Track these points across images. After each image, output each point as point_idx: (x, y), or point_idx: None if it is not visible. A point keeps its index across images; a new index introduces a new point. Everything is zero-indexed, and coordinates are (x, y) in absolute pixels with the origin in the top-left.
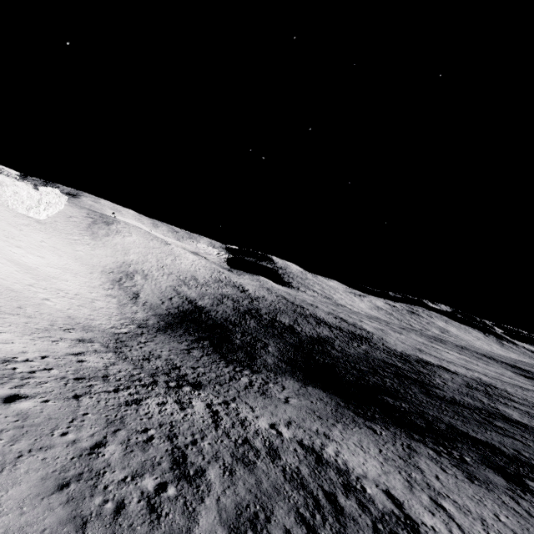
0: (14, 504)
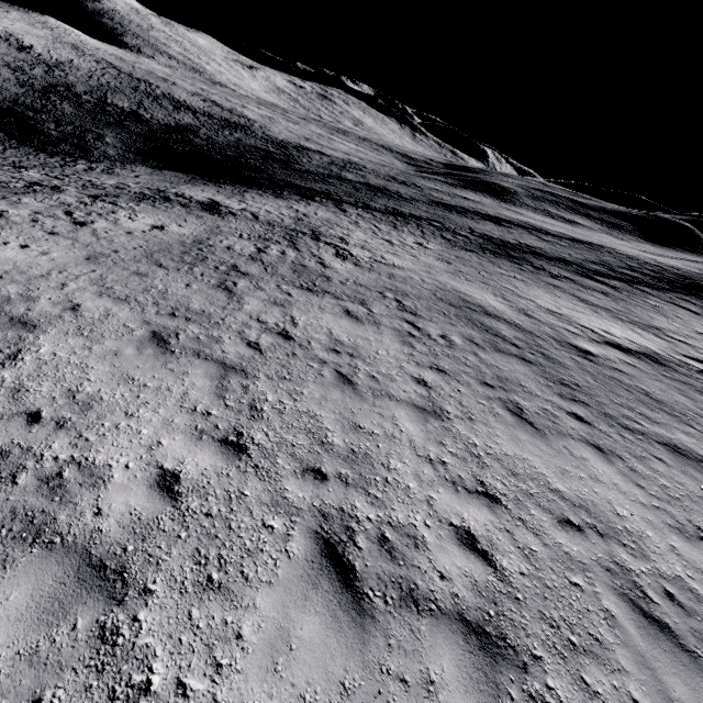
0: None
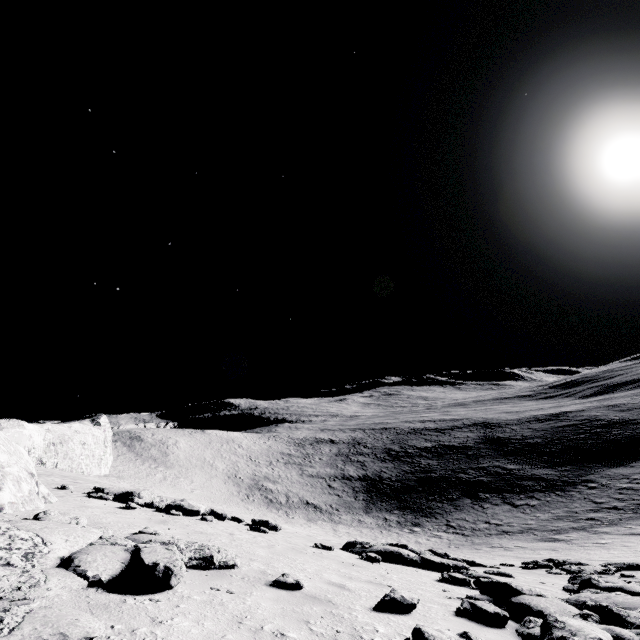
0: None
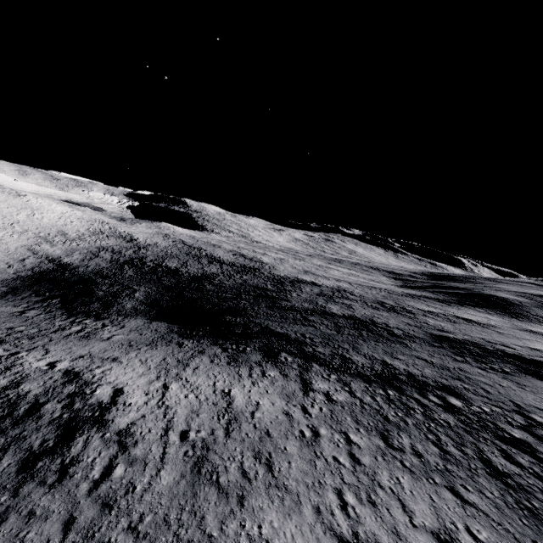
0: None
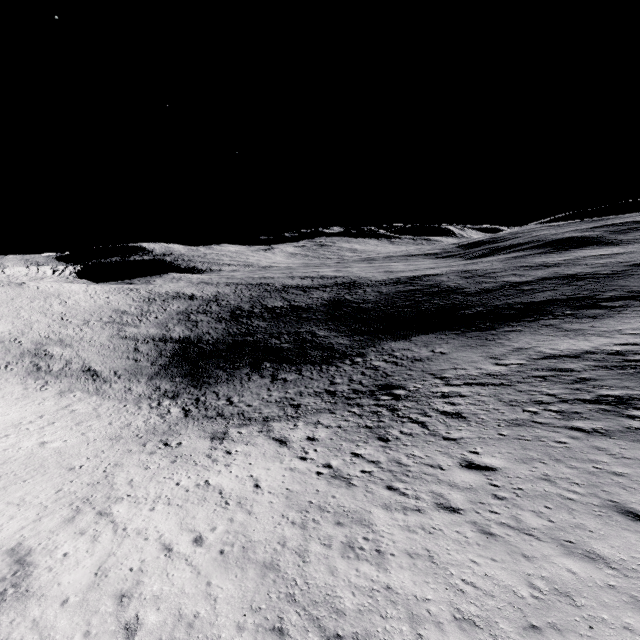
0: None
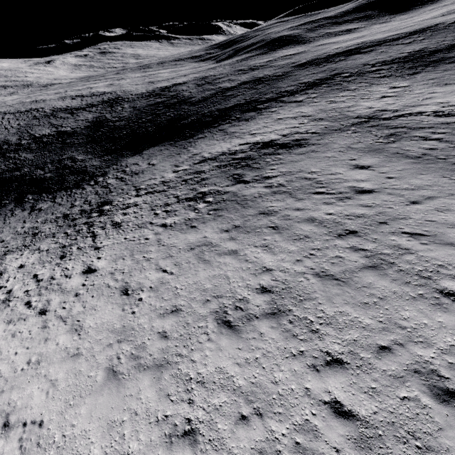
0: (199, 235)
